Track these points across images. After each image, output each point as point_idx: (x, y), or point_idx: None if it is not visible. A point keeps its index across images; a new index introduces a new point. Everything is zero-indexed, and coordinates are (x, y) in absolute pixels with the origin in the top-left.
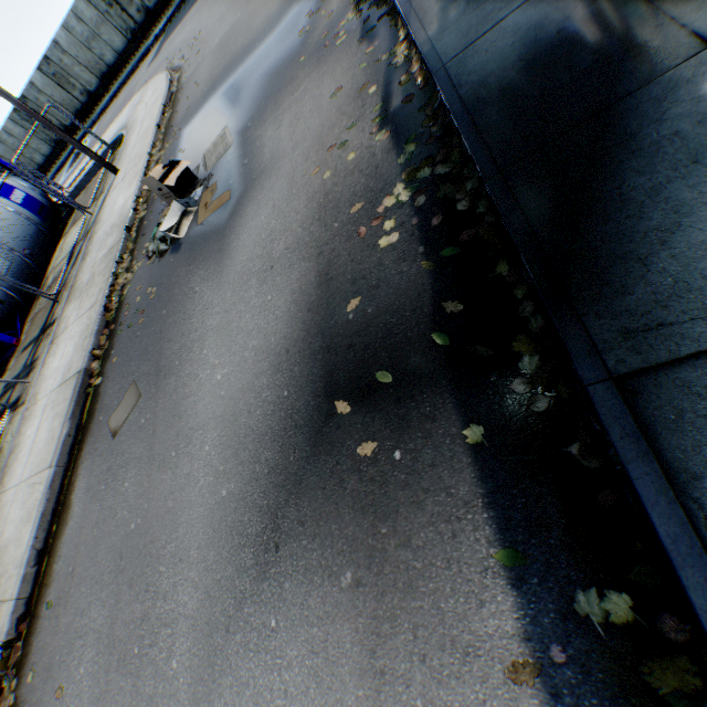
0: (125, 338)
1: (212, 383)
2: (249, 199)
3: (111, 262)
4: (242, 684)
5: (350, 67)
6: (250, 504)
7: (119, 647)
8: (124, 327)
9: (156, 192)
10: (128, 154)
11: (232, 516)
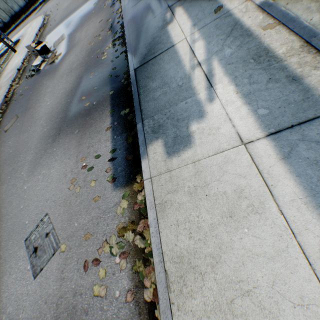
0: (14, 104)
1: (46, 106)
2: (68, 54)
3: (10, 81)
4: (44, 165)
5: (106, 15)
6: (53, 129)
7: (3, 180)
8: (14, 101)
9: (32, 53)
10: (22, 45)
11: (47, 134)
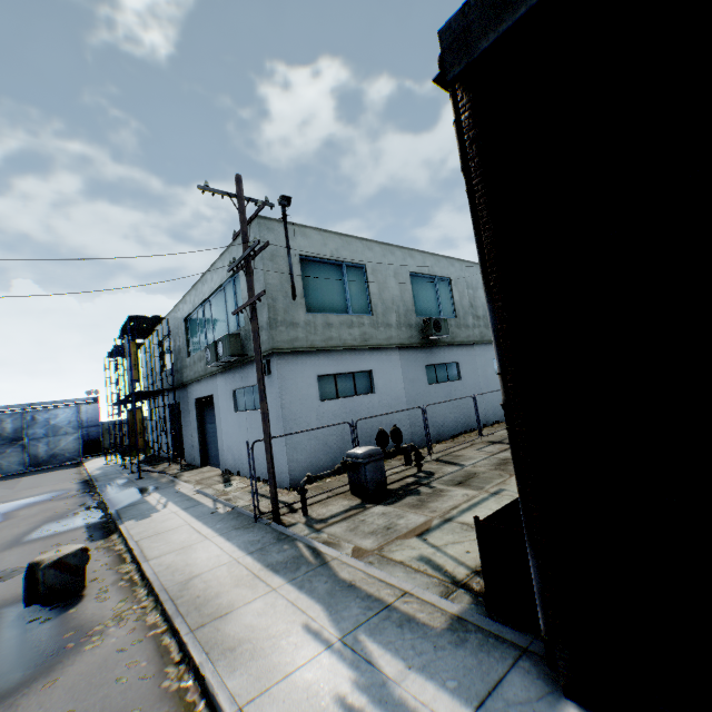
0: None
1: None
2: (8, 521)
3: None
4: None
5: (76, 500)
6: None
7: None
8: None
9: None
10: None
11: None
